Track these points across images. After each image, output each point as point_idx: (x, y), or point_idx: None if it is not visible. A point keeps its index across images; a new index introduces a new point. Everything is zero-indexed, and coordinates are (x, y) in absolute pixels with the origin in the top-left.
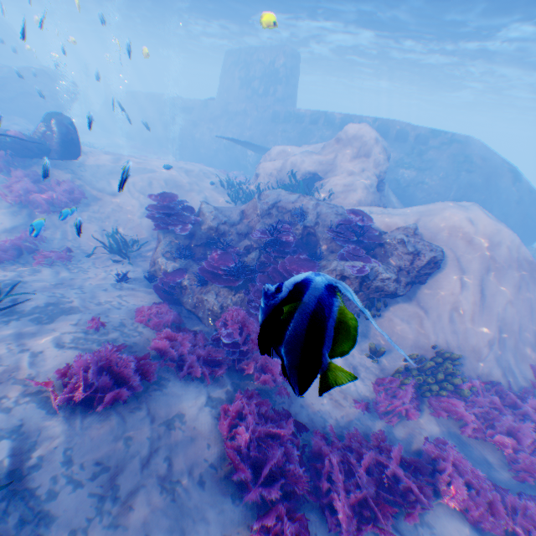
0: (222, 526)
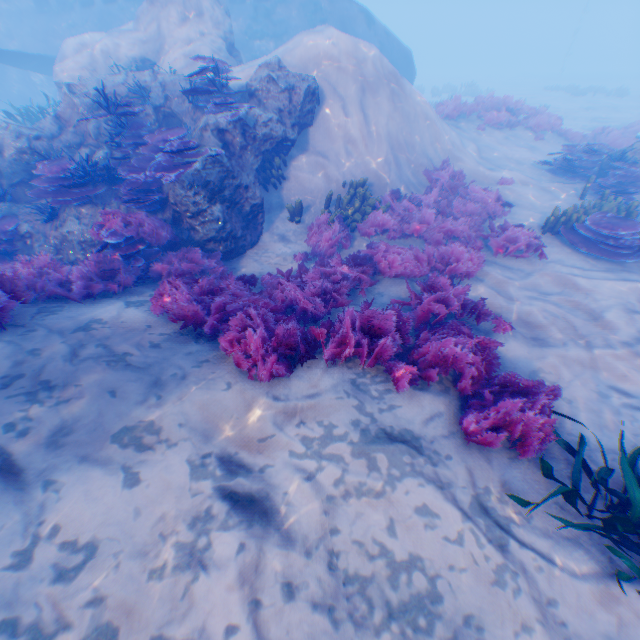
0: (196, 359)
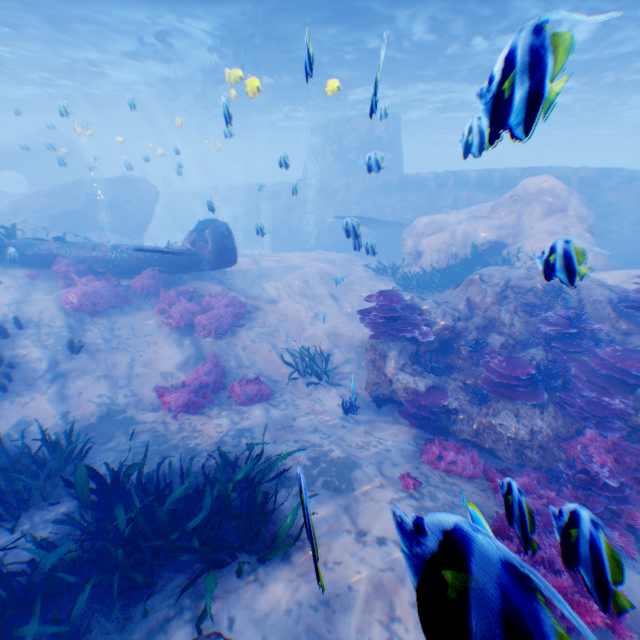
0: None
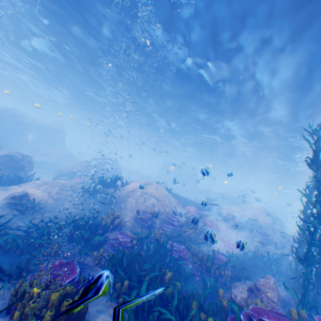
0: None
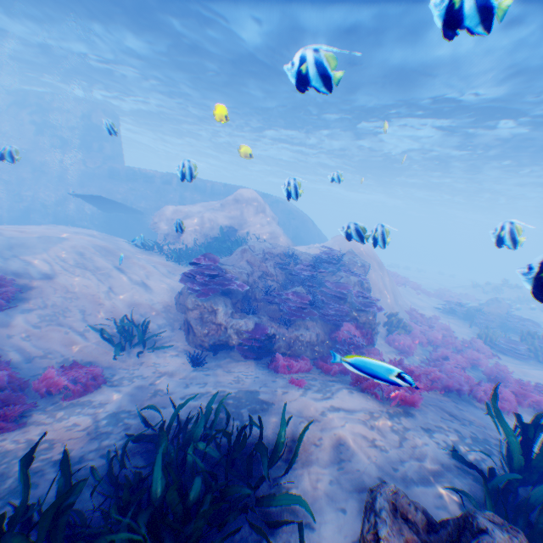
0: (475, 407)
